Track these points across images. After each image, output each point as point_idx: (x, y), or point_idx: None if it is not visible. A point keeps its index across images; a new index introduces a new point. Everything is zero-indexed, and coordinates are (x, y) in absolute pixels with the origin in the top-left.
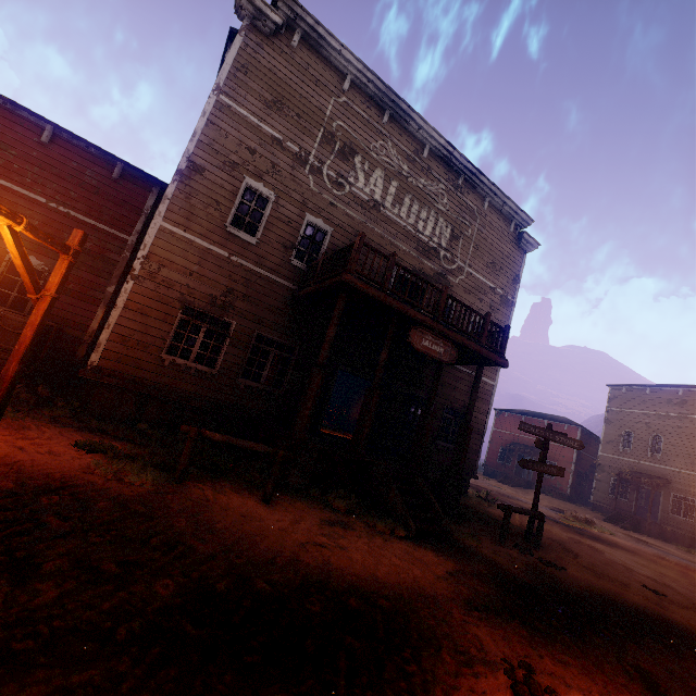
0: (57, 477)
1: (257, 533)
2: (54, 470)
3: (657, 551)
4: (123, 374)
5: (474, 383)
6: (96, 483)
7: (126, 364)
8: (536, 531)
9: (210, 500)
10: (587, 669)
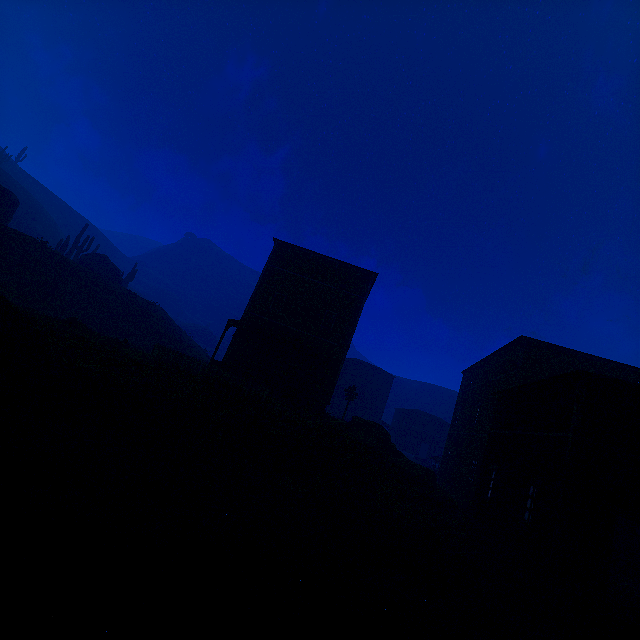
0: None
1: None
2: None
3: None
4: None
5: None
6: None
7: None
8: None
9: None
10: None
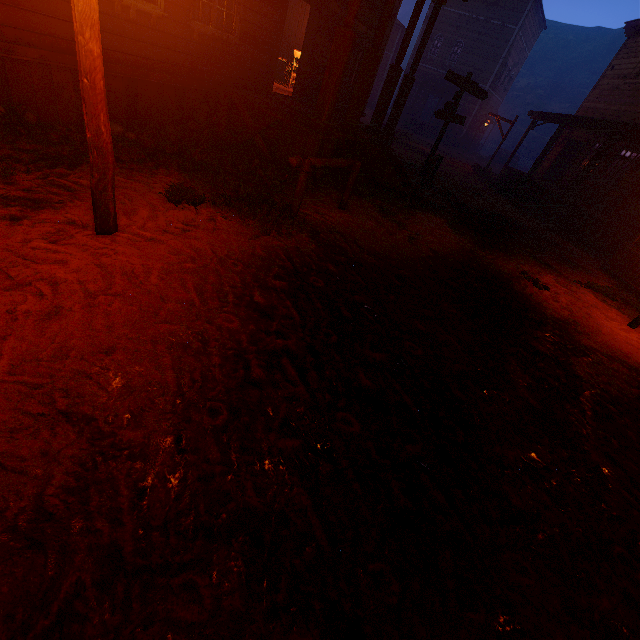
0: (267, 257)
1: (391, 245)
2: (245, 248)
3: (441, 153)
4: (36, 35)
5: (431, 22)
6: (283, 248)
7: (31, 11)
8: (434, 170)
9: (333, 226)
10: (525, 262)
